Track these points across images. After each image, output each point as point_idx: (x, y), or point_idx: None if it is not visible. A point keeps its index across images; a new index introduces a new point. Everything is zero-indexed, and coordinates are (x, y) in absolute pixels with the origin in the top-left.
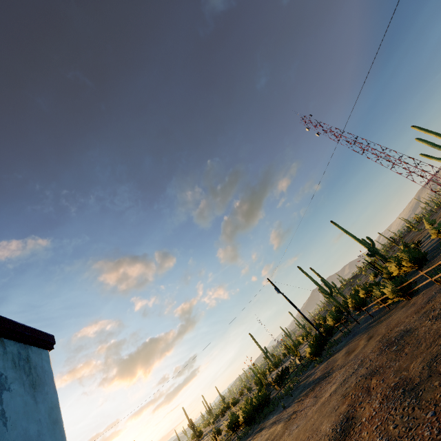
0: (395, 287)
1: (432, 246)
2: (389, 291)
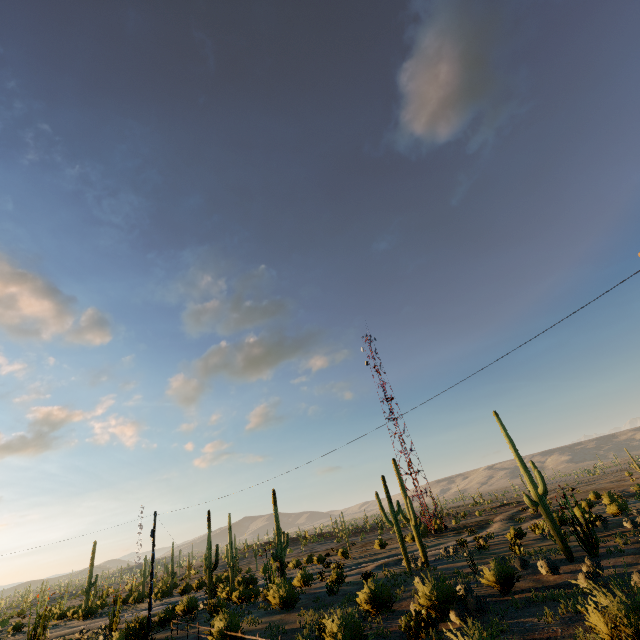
0: (224, 629)
1: (324, 588)
2: (219, 629)
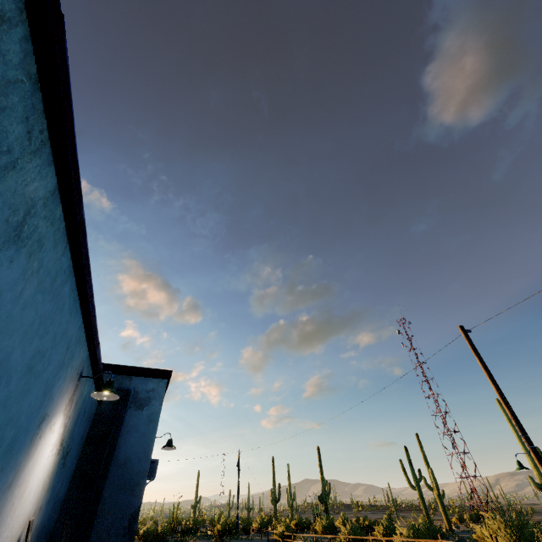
0: (283, 531)
1: None
2: (280, 531)
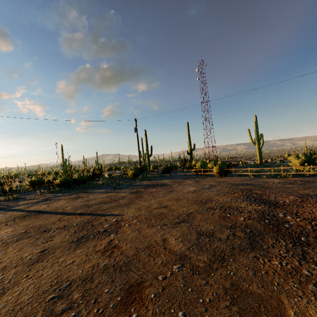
0: (223, 168)
1: None
2: (216, 168)
